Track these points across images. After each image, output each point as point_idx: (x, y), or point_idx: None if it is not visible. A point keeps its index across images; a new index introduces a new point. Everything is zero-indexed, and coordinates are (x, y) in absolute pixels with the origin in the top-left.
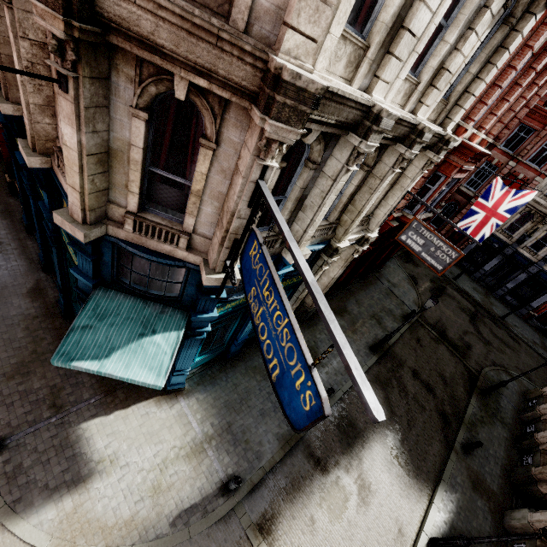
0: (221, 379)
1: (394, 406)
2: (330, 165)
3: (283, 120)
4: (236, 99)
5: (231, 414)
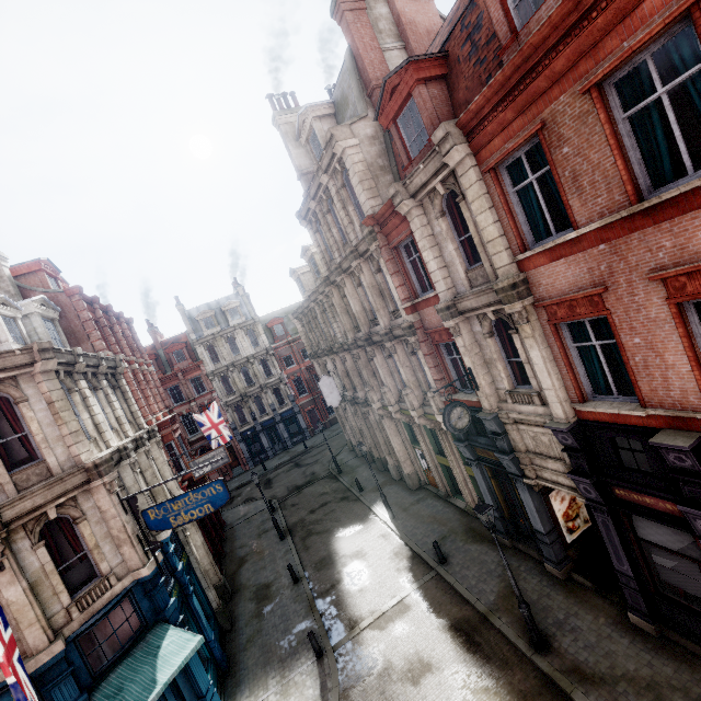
0: (241, 675)
1: (324, 529)
2: (128, 481)
3: (109, 473)
4: (81, 490)
5: (273, 660)
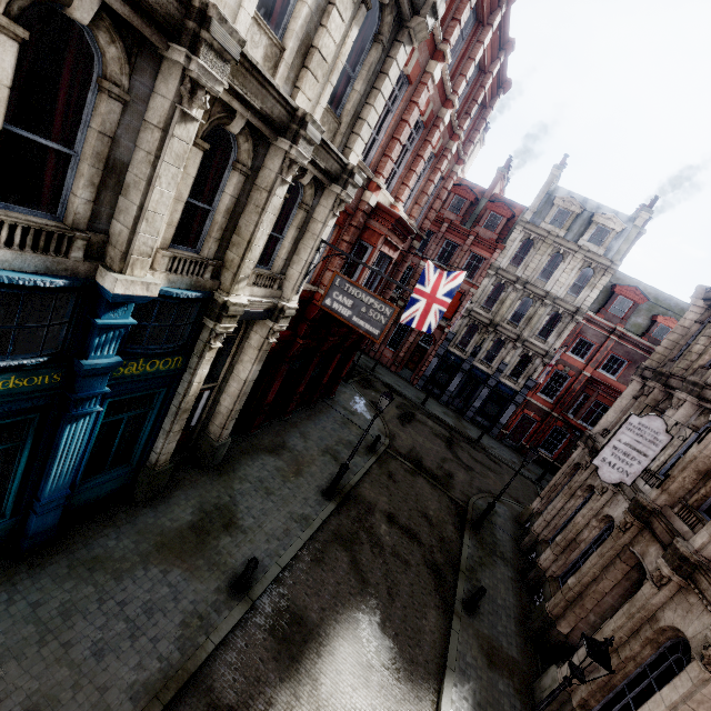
0: None
1: (366, 571)
2: (154, 107)
3: None
4: None
5: (4, 675)
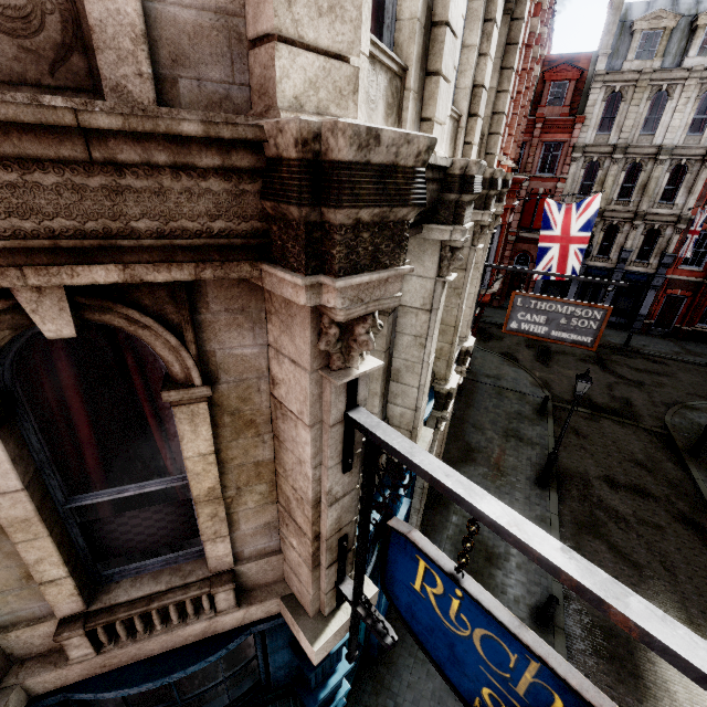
0: None
1: (629, 553)
2: (410, 290)
3: (364, 265)
4: (212, 271)
5: None
